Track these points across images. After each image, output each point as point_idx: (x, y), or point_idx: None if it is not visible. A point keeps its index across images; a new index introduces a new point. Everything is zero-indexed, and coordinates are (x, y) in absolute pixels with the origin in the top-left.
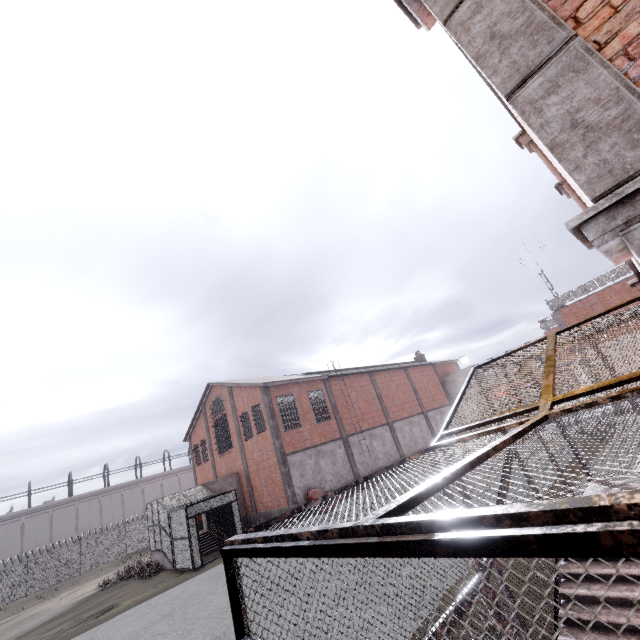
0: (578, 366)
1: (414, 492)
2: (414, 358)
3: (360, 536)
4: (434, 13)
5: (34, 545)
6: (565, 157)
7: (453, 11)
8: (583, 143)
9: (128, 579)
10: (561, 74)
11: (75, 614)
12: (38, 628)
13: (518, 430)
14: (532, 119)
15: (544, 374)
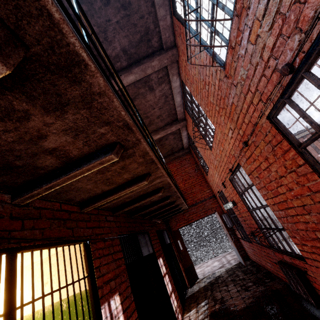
0: None
1: None
2: None
3: None
4: None
5: None
6: None
7: None
8: None
9: None
10: None
11: None
12: None
13: None
14: None
15: None
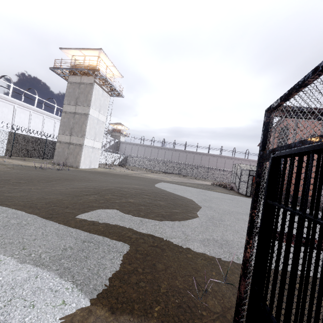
0: None
1: None
2: None
3: None
4: None
5: (196, 164)
6: None
7: None
8: None
9: (220, 186)
10: None
11: (203, 186)
12: (193, 183)
13: None
14: None
15: None
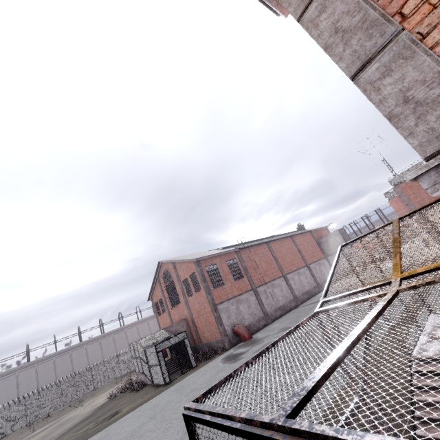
0: (415, 222)
1: (309, 384)
2: (297, 228)
3: (275, 430)
4: (289, 13)
5: (63, 374)
6: (401, 125)
7: (304, 11)
8: (414, 115)
9: (125, 392)
10: (393, 60)
11: (95, 417)
12: (73, 427)
13: (378, 309)
14: (372, 96)
15: (393, 254)
